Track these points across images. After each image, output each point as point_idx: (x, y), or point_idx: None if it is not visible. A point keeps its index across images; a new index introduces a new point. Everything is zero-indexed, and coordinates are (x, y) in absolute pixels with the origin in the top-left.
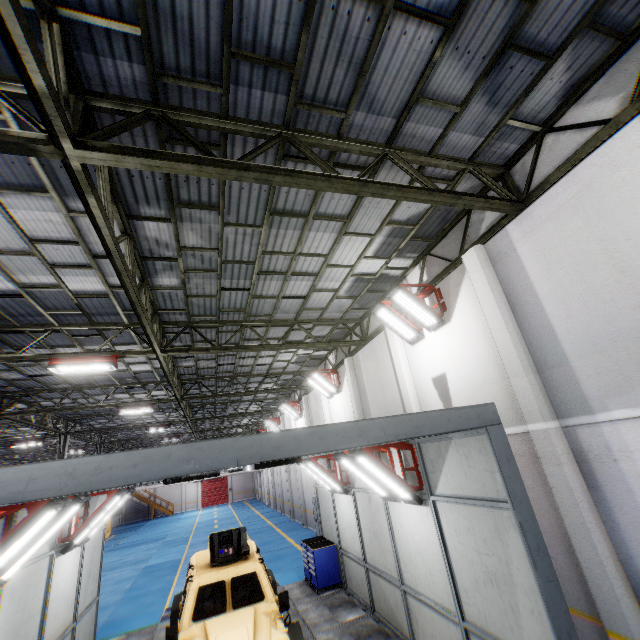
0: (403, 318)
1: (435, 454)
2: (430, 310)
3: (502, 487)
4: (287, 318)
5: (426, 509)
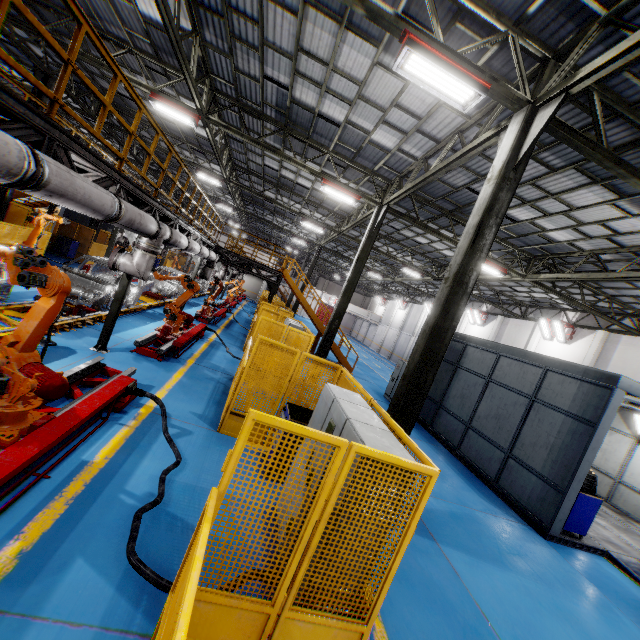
0: None
1: None
2: None
3: None
4: (606, 292)
5: None
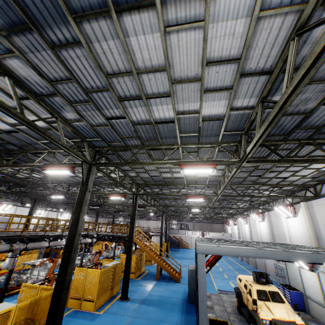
0: None
1: None
2: None
3: None
4: (272, 183)
5: None
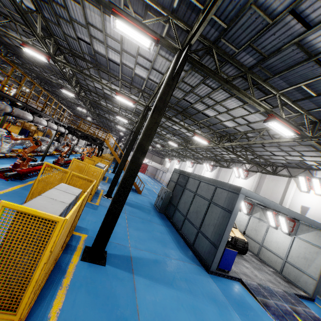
0: (307, 184)
1: (305, 229)
2: None
3: None
4: (257, 153)
5: (289, 236)
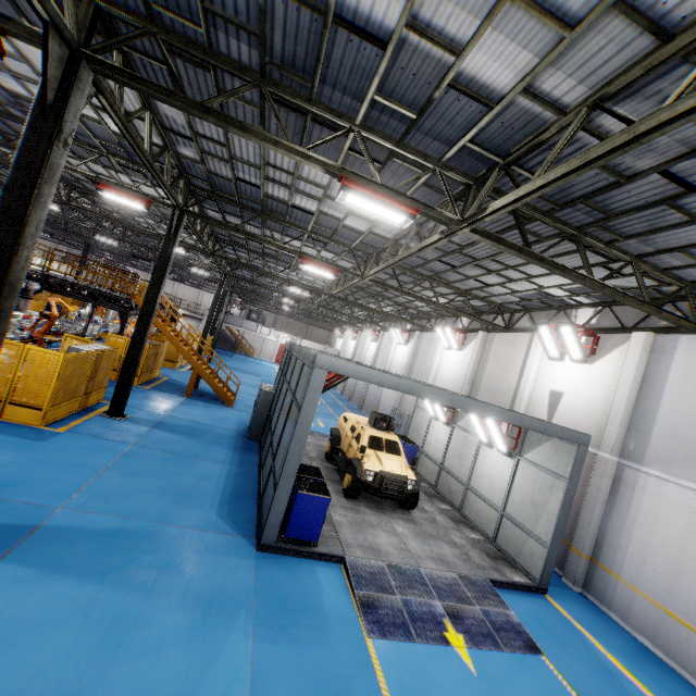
0: (557, 341)
1: (536, 439)
2: (582, 350)
3: (568, 472)
4: (460, 287)
5: (510, 460)
